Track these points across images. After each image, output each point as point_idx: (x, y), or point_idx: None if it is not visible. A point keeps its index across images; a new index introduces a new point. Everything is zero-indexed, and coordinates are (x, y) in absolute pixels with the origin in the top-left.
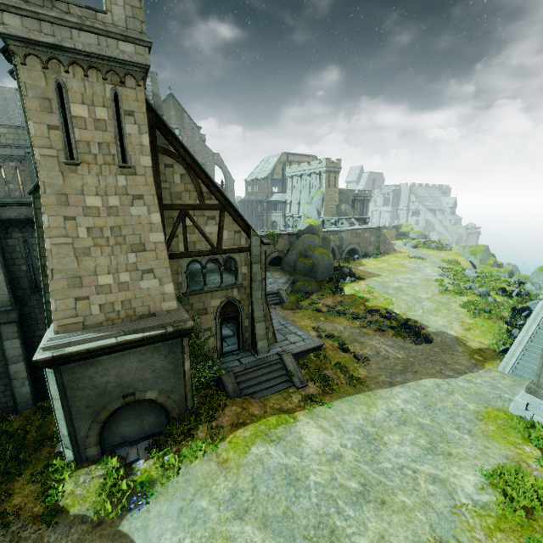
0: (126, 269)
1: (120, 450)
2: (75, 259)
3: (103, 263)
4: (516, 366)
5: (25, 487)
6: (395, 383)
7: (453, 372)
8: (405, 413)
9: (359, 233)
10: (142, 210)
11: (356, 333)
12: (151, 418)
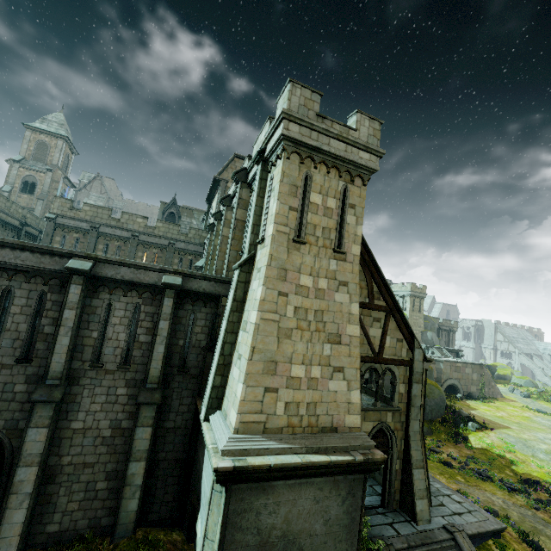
0: (319, 362)
1: None
2: (276, 339)
3: (299, 350)
4: None
5: None
6: None
7: None
8: None
9: (459, 367)
10: (344, 298)
11: (529, 516)
12: None
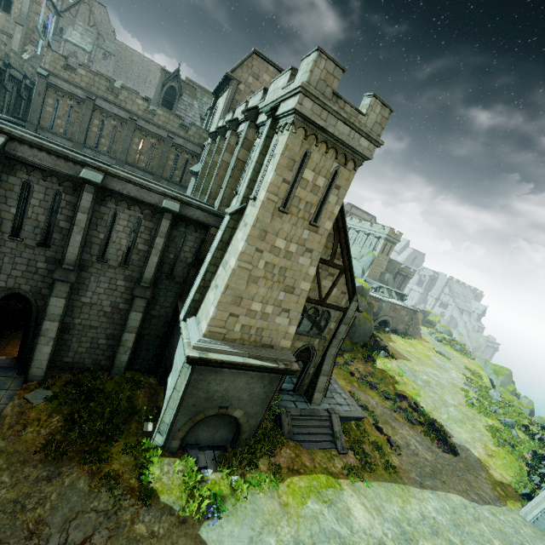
0: (273, 303)
1: (191, 450)
2: (246, 282)
3: (261, 292)
4: (538, 517)
5: (121, 455)
6: (426, 485)
7: (478, 497)
8: (437, 523)
9: (397, 309)
10: (306, 261)
11: (388, 414)
12: (223, 432)
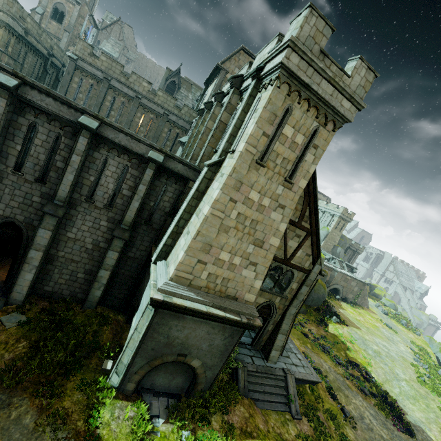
0: (242, 255)
1: (145, 394)
2: (217, 231)
3: (231, 243)
4: None
5: (75, 392)
6: None
7: None
8: None
9: (347, 279)
10: (278, 217)
11: (340, 380)
12: (180, 380)
